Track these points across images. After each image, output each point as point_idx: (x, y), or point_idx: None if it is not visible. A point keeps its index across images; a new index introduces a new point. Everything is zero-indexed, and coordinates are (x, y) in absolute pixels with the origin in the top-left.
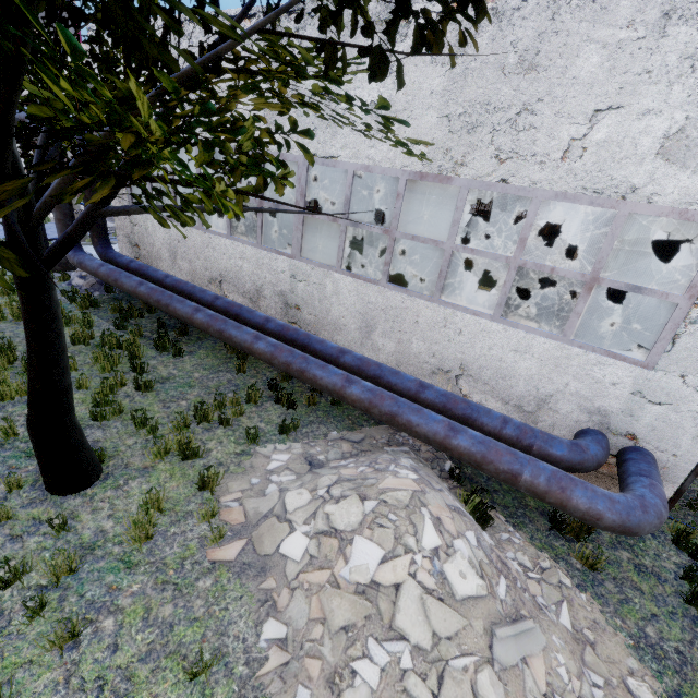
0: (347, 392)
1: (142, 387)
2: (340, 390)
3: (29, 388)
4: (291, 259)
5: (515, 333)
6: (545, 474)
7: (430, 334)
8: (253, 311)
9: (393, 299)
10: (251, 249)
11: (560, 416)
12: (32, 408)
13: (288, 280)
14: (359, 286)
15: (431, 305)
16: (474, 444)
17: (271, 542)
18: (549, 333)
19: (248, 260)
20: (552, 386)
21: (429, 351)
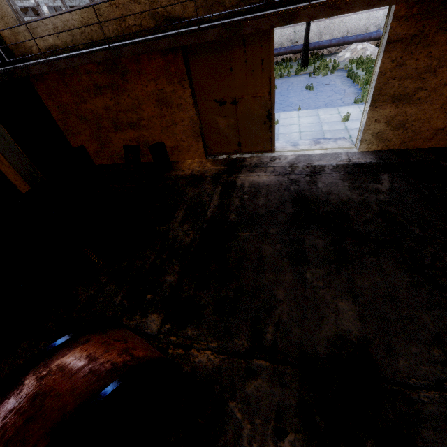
0: (332, 43)
1: (288, 65)
2: (330, 44)
3: (307, 43)
4: (293, 27)
5: (359, 15)
6: (375, 34)
7: (338, 28)
8: (289, 46)
9: (327, 23)
10: (278, 31)
11: (370, 31)
12: (307, 48)
13: (293, 35)
14: (317, 24)
15: (338, 19)
16: (362, 36)
17: (342, 59)
18: (366, 11)
19: (277, 35)
20: (368, 25)
21: (338, 33)
